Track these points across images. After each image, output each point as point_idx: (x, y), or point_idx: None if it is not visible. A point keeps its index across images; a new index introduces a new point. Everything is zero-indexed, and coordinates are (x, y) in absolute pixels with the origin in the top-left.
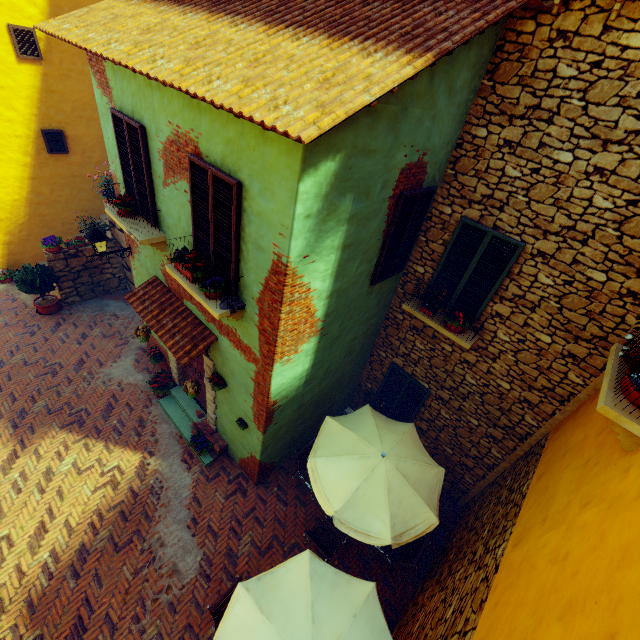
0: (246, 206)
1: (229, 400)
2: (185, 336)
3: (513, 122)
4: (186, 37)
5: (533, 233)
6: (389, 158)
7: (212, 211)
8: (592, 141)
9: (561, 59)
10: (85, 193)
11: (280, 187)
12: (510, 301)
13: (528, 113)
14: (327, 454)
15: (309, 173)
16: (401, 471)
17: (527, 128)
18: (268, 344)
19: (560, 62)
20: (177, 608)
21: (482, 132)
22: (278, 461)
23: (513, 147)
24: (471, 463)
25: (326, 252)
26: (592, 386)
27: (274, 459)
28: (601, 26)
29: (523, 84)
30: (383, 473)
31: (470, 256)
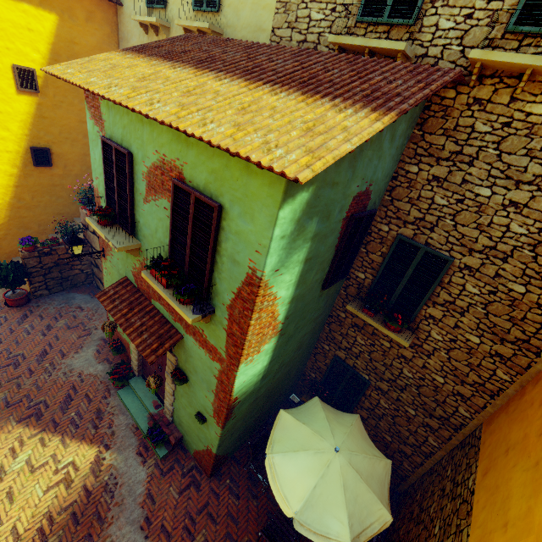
0: (224, 225)
1: (189, 394)
2: (152, 334)
3: (440, 163)
4: (178, 86)
5: (460, 250)
6: (346, 188)
7: (191, 227)
8: (506, 181)
9: (478, 119)
10: (63, 199)
11: (260, 212)
12: (442, 306)
13: (452, 157)
14: (284, 449)
15: (288, 202)
16: (354, 466)
17: (452, 168)
18: (235, 346)
19: (477, 121)
20: None
21: (414, 169)
22: (231, 452)
23: (440, 182)
24: (409, 450)
25: (292, 265)
26: (519, 383)
27: (228, 451)
28: (508, 97)
29: (447, 135)
30: (338, 469)
31: (406, 266)
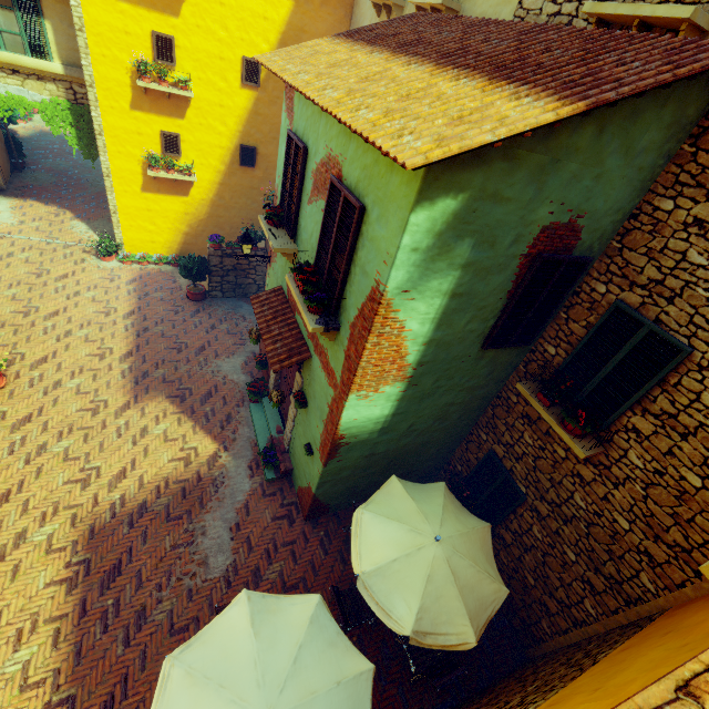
0: (364, 230)
1: (305, 422)
2: (285, 346)
3: None
4: (361, 72)
5: (707, 339)
6: (527, 211)
7: (336, 230)
8: None
9: None
10: (257, 204)
11: (394, 215)
12: (655, 417)
13: None
14: (377, 512)
15: (424, 206)
16: (452, 565)
17: None
18: (349, 371)
19: None
20: (194, 597)
21: (667, 204)
22: (334, 506)
23: (704, 228)
24: (554, 607)
25: (430, 293)
26: None
27: (330, 501)
28: None
29: None
30: (429, 557)
31: (615, 348)
